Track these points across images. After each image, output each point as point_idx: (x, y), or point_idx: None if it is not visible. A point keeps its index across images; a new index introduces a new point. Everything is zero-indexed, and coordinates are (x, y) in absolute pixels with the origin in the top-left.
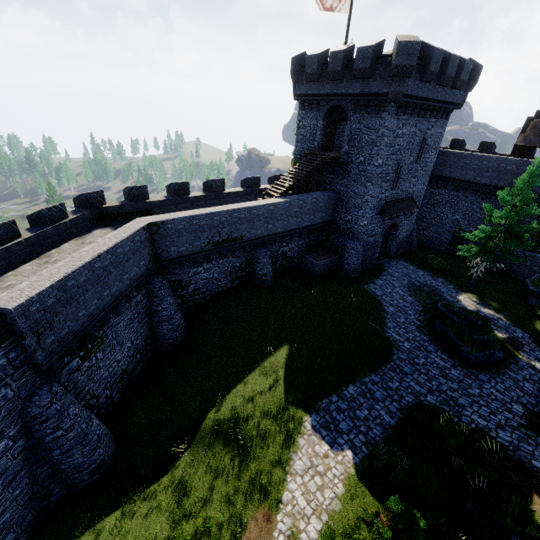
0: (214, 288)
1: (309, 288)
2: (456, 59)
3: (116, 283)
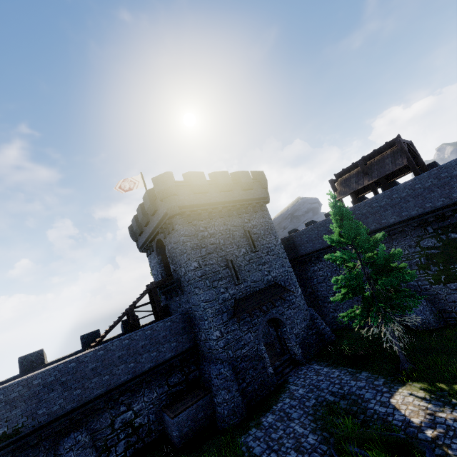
0: None
1: None
2: (225, 173)
3: None
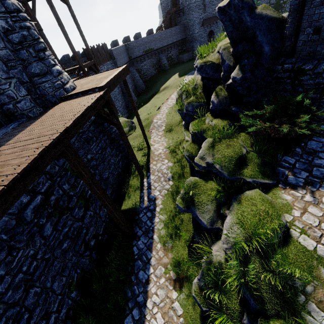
0: (149, 73)
1: (182, 64)
2: None
3: (124, 59)
